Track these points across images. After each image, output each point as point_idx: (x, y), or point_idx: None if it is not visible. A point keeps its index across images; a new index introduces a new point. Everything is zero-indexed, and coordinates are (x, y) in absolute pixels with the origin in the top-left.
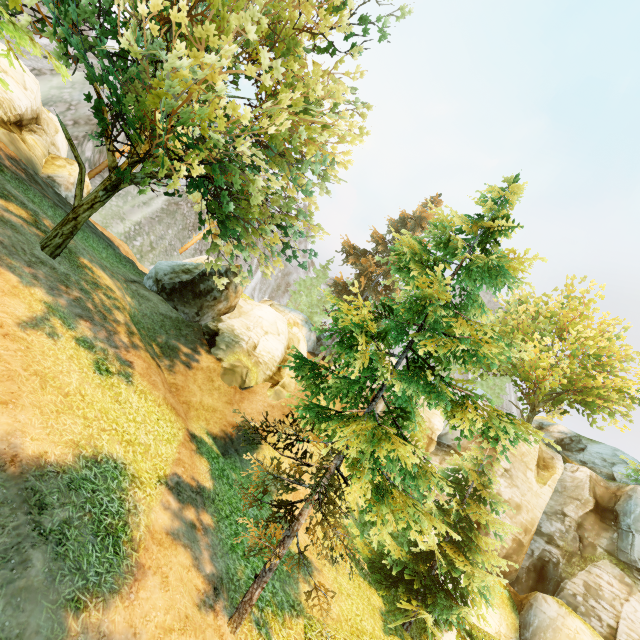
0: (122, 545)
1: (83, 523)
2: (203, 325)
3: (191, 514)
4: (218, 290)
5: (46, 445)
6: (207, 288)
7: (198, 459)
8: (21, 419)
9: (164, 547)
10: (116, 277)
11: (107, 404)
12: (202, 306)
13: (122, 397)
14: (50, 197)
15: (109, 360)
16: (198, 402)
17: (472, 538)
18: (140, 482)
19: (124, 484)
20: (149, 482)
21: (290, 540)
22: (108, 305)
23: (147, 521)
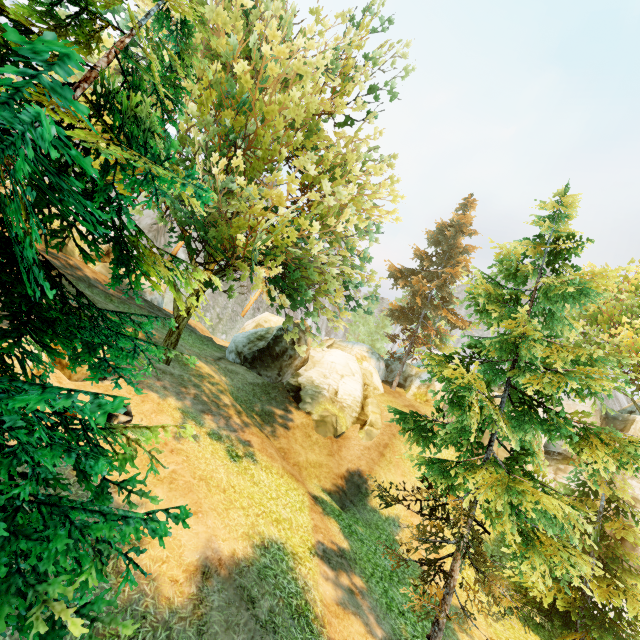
0: (312, 623)
1: (281, 609)
2: (285, 383)
3: (345, 580)
4: (291, 348)
5: (232, 543)
6: (282, 349)
7: (328, 521)
8: (210, 524)
9: (340, 618)
10: (209, 362)
11: (250, 489)
12: (281, 367)
13: (255, 478)
14: (143, 306)
15: (235, 445)
16: (305, 461)
17: (618, 552)
18: (299, 558)
19: (290, 563)
20: (305, 556)
21: (450, 597)
22: (215, 392)
23: (319, 595)
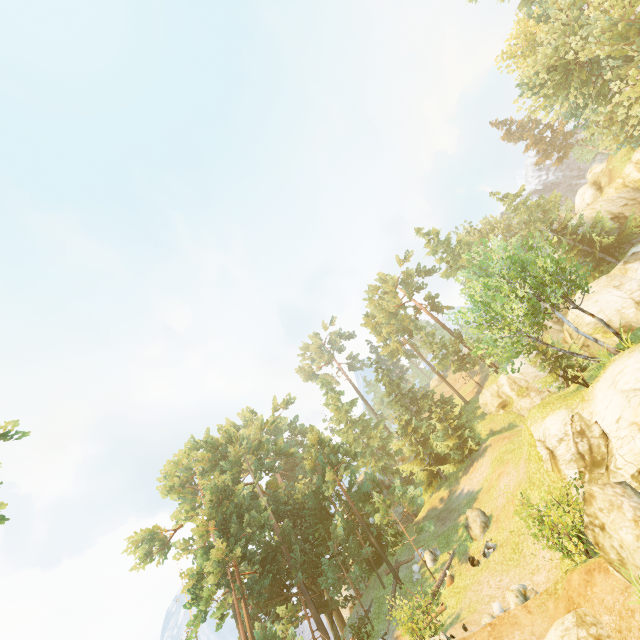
0: None
1: None
2: None
3: None
4: None
5: None
6: None
7: None
8: None
9: None
10: None
11: None
12: None
13: None
14: None
15: None
16: None
17: None
18: None
19: None
20: None
21: None
22: None
23: None
